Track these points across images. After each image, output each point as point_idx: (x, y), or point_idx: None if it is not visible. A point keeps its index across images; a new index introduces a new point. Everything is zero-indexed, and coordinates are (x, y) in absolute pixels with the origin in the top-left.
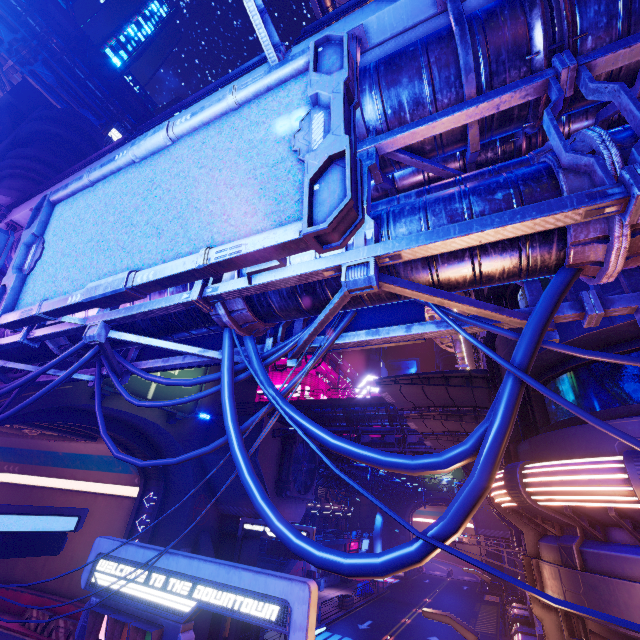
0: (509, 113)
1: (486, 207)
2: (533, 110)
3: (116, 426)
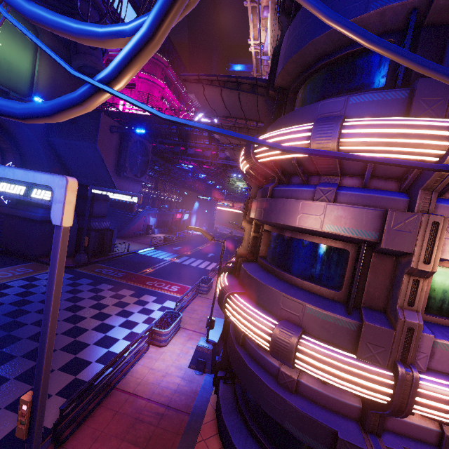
0: None
1: None
2: None
3: None
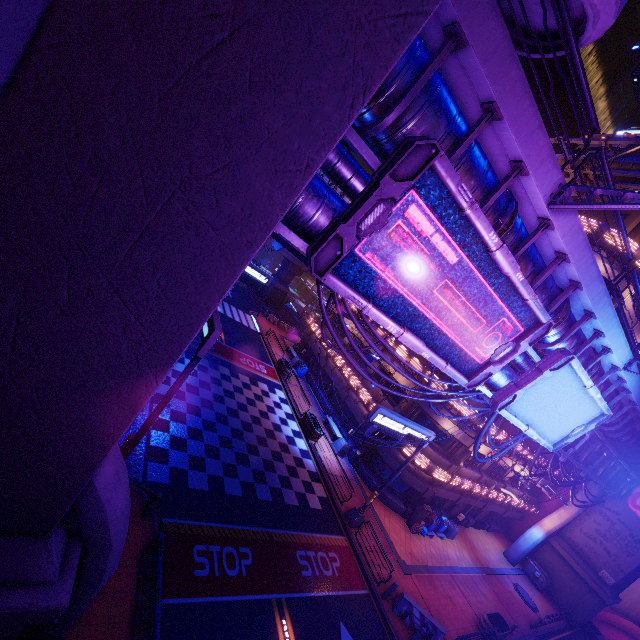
0: None
1: None
2: None
3: None
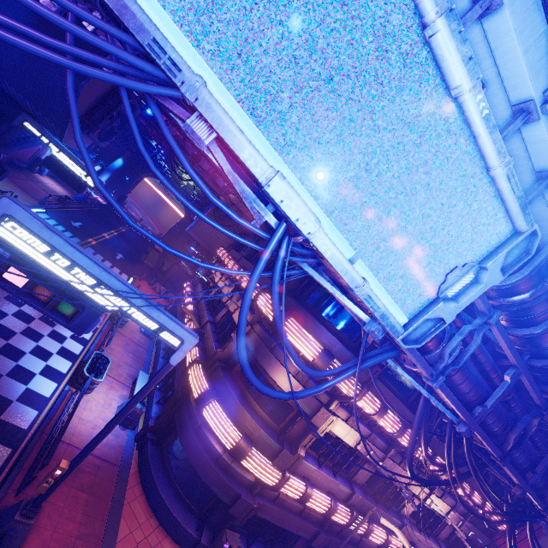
0: None
1: None
2: None
3: None
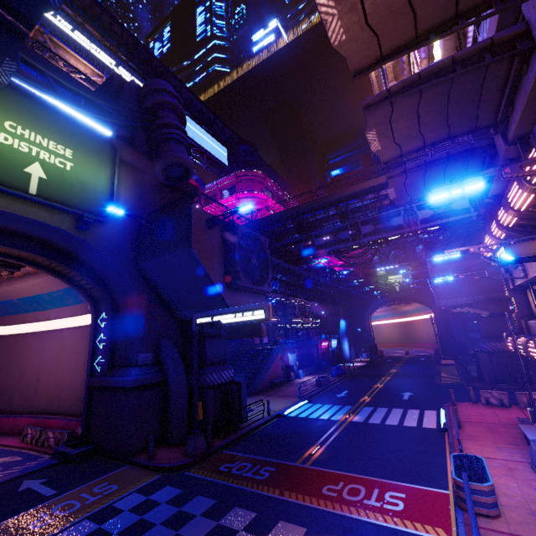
0: None
1: None
2: None
3: (20, 243)
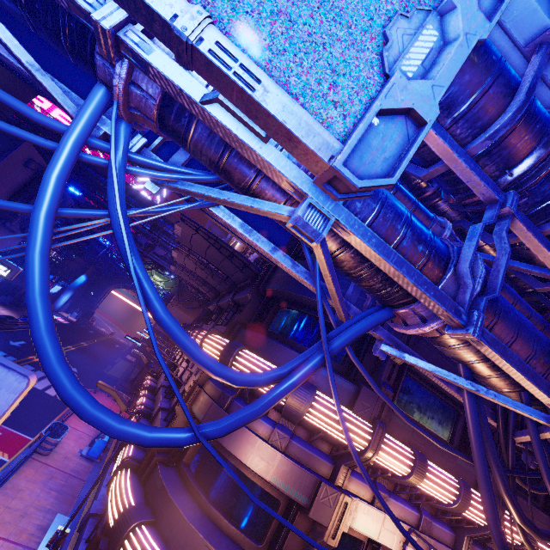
0: (459, 182)
1: (409, 248)
2: (466, 196)
3: None
